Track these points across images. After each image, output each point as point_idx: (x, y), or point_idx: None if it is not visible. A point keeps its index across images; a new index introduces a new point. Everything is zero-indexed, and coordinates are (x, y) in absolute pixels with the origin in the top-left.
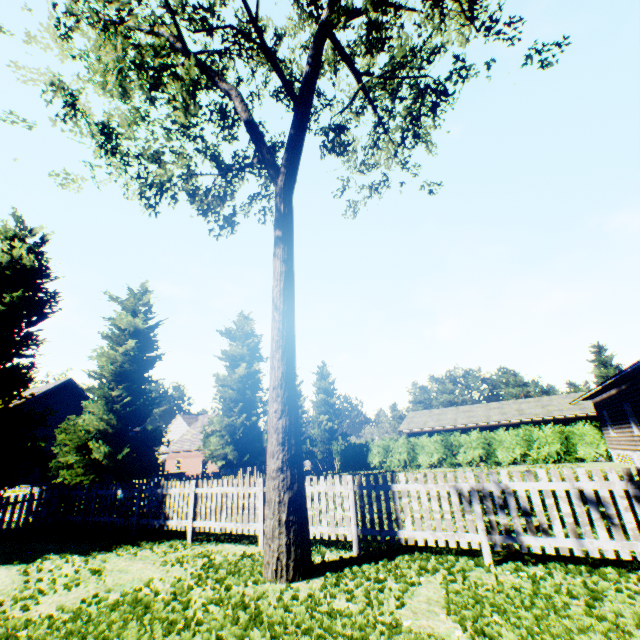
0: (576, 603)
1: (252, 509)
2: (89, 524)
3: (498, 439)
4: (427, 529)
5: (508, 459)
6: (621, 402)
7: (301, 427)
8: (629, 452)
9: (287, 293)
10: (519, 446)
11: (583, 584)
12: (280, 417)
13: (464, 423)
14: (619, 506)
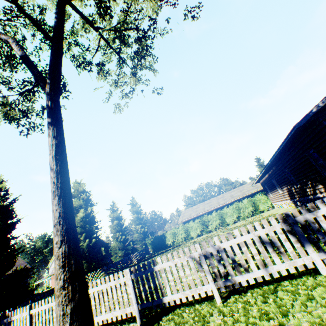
0: (273, 324)
1: None
2: None
3: (225, 212)
4: (180, 291)
5: (232, 221)
6: (271, 179)
7: (126, 236)
8: (280, 202)
9: (59, 157)
10: (235, 213)
11: (274, 302)
12: (60, 246)
13: (208, 209)
14: (281, 239)
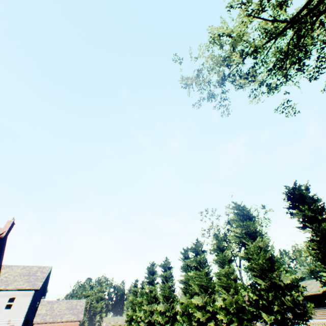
0: None
1: None
2: None
3: None
4: None
5: None
6: None
7: None
8: None
9: None
10: None
11: None
12: None
13: None
14: None
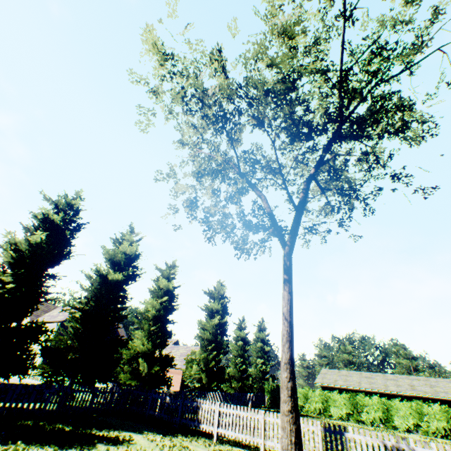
0: None
1: (256, 428)
2: (146, 415)
3: (395, 407)
4: None
5: (403, 426)
6: None
7: (246, 366)
8: None
9: (290, 310)
10: (412, 416)
11: None
12: (288, 380)
13: (367, 387)
14: None
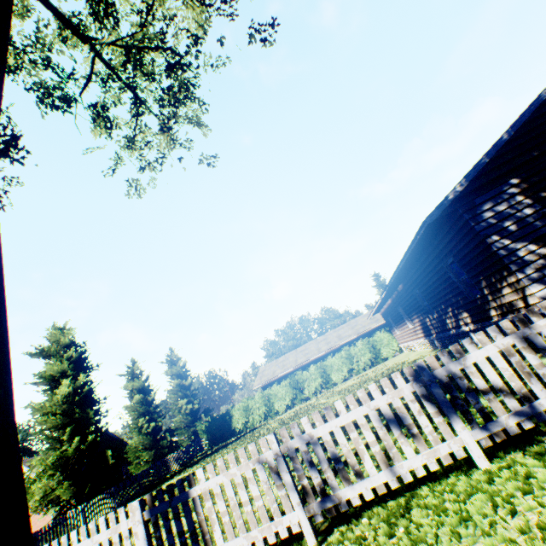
0: None
1: None
2: None
3: (329, 365)
4: (241, 532)
5: (340, 378)
6: (396, 307)
7: (157, 422)
8: (411, 342)
9: None
10: (345, 365)
11: (407, 533)
12: None
13: (303, 361)
14: (414, 412)
